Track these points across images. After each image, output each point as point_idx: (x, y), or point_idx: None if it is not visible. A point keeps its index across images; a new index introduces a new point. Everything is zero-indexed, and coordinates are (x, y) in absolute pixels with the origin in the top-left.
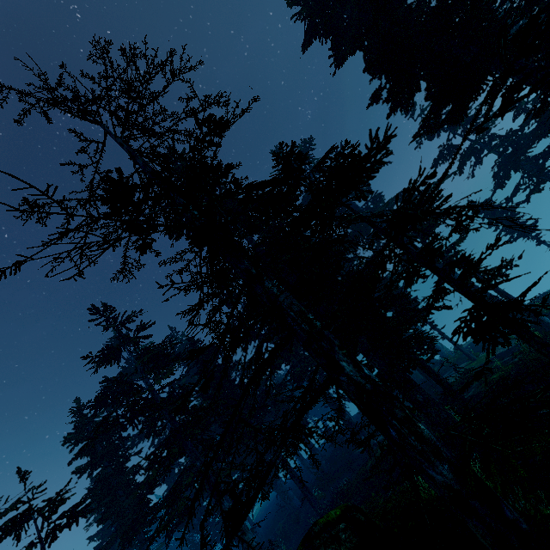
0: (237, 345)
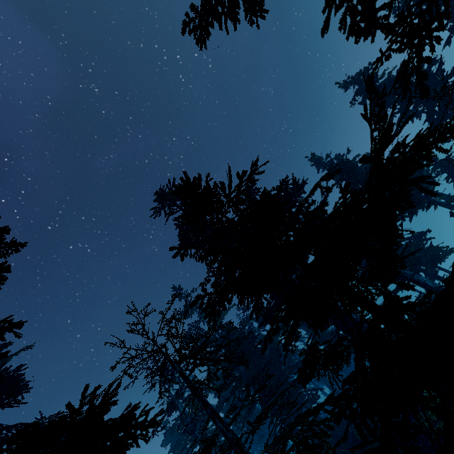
0: (220, 409)
